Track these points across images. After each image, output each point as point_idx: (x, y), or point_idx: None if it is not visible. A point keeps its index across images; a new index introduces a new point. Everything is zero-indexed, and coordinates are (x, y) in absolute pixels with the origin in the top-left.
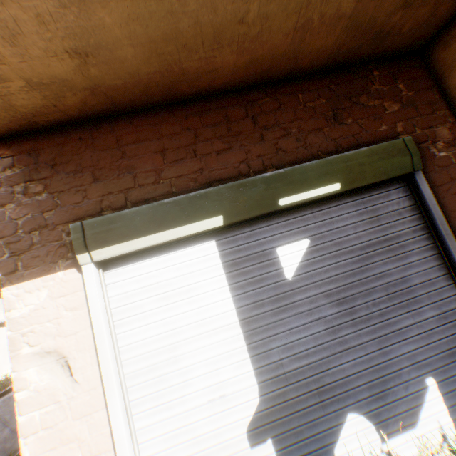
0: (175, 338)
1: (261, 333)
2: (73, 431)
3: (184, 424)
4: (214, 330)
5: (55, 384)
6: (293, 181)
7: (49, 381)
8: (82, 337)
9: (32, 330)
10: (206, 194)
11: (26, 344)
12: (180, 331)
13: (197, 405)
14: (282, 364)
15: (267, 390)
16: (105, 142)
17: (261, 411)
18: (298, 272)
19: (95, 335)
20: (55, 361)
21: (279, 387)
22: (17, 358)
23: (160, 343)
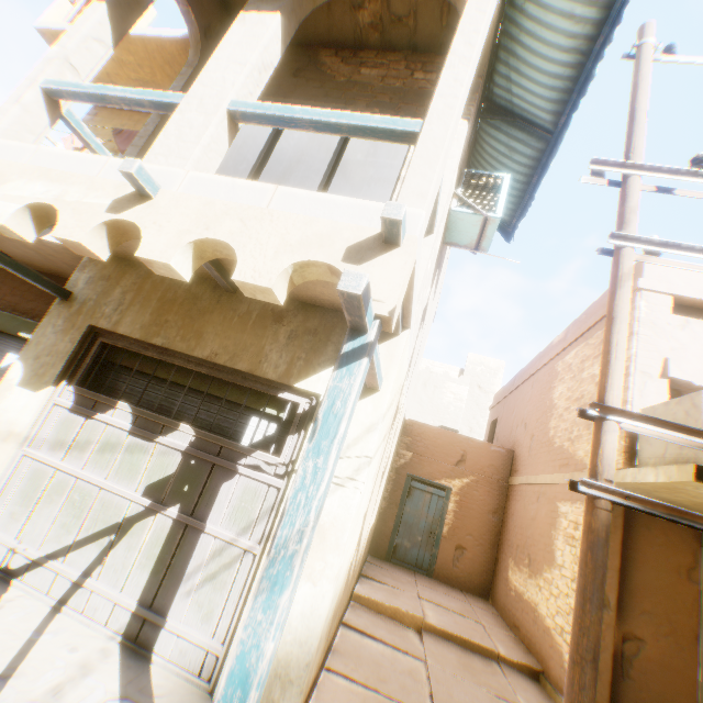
0: None
1: None
2: None
3: None
4: None
5: None
6: (32, 328)
7: None
8: None
9: None
10: (4, 313)
11: None
12: None
13: None
14: None
15: None
16: (6, 274)
17: None
18: (7, 367)
19: None
20: None
21: None
22: None
23: None
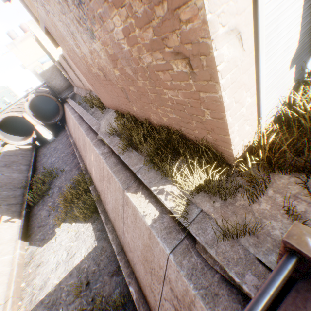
0: (279, 11)
1: (308, 3)
2: (242, 81)
3: (273, 67)
4: (294, 3)
5: (235, 55)
6: None
7: (232, 54)
8: (247, 14)
9: (222, 11)
10: None
11: (220, 26)
12: (282, 5)
13: (279, 55)
14: (308, 23)
15: (300, 40)
16: None
17: (295, 52)
18: None
19: (259, 8)
20: (235, 38)
21: (303, 38)
22: (216, 39)
23: (273, 16)
